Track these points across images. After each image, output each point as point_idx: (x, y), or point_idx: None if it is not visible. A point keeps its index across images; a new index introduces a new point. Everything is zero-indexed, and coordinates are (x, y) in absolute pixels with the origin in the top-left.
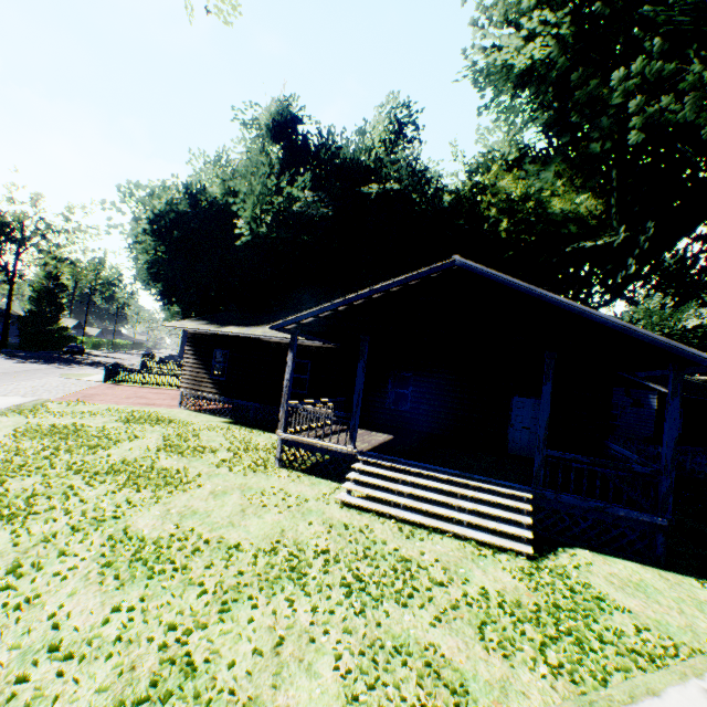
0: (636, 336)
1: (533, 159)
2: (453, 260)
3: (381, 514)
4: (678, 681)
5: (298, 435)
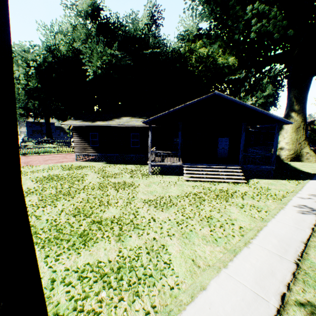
0: (270, 116)
1: (203, 35)
2: (215, 92)
3: (199, 181)
4: (293, 197)
5: (157, 162)
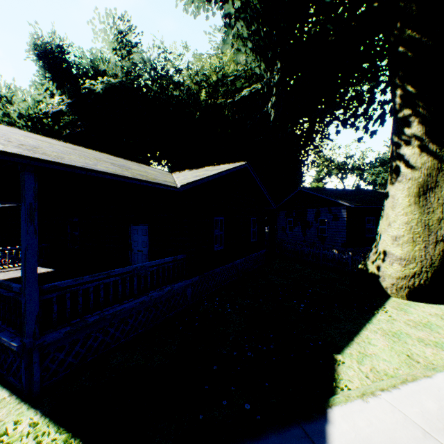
0: None
1: None
2: None
3: None
4: None
5: None
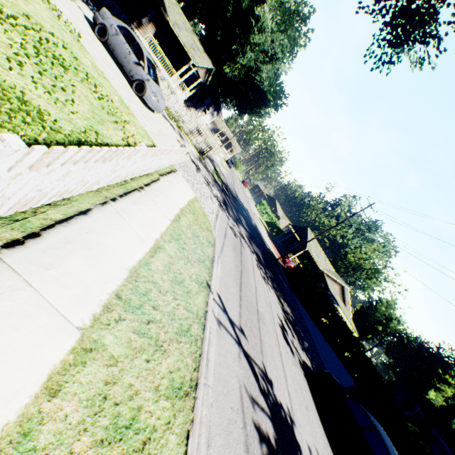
0: None
1: None
2: None
3: None
4: None
5: None
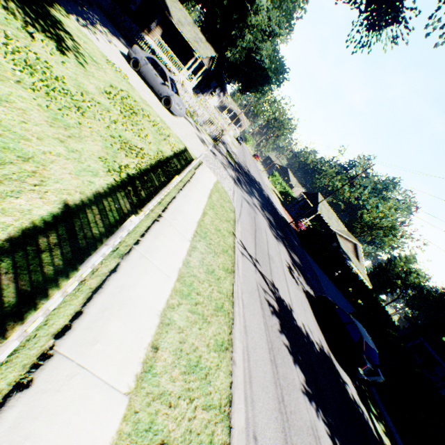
0: None
1: None
2: None
3: None
4: None
5: None
